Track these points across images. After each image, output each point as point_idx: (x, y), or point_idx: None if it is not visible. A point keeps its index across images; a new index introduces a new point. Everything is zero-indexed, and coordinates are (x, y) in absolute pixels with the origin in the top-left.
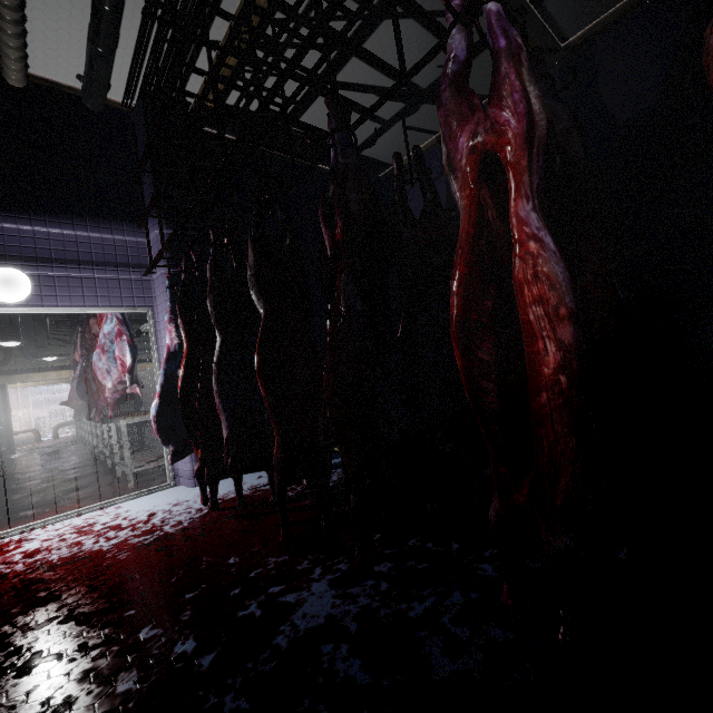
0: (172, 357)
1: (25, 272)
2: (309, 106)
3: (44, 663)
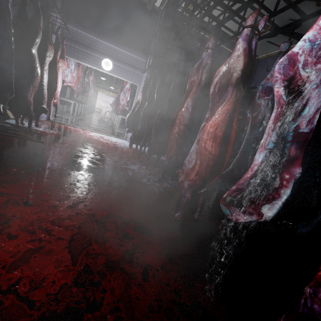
0: (137, 102)
1: (112, 62)
2: (225, 23)
3: (87, 149)
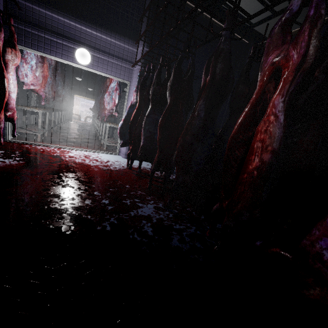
0: (131, 106)
1: (89, 52)
2: None
3: (69, 187)
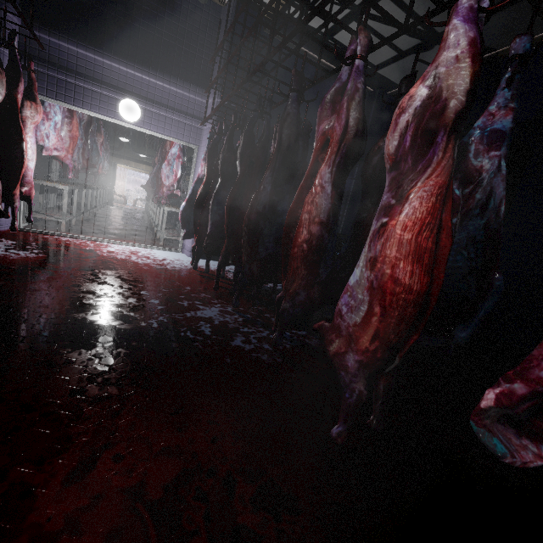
0: (198, 180)
1: (139, 105)
2: None
3: (107, 285)
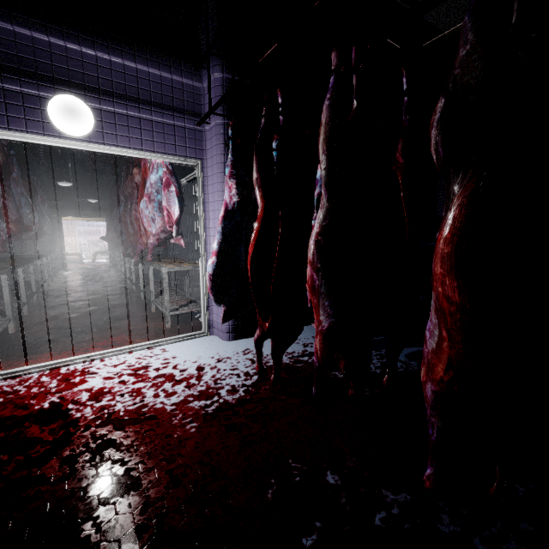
0: (227, 215)
1: (87, 103)
2: None
3: None
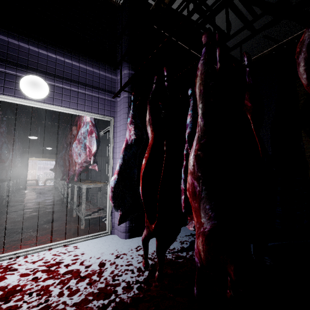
0: (128, 147)
1: (46, 81)
2: (217, 14)
3: None
